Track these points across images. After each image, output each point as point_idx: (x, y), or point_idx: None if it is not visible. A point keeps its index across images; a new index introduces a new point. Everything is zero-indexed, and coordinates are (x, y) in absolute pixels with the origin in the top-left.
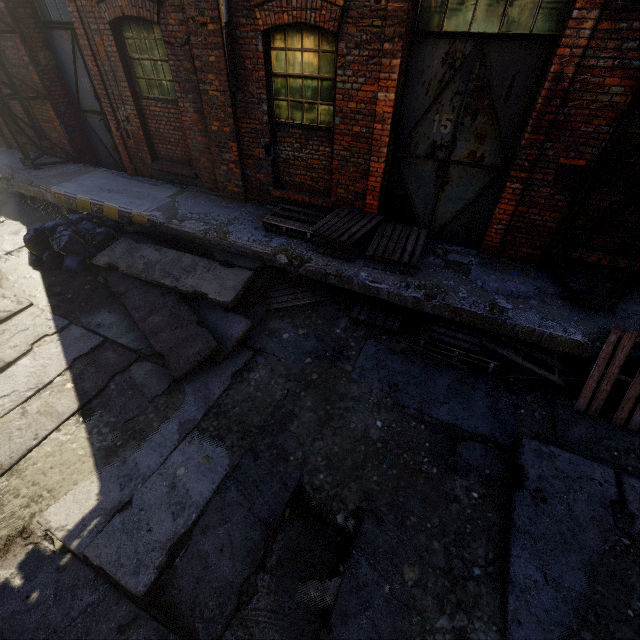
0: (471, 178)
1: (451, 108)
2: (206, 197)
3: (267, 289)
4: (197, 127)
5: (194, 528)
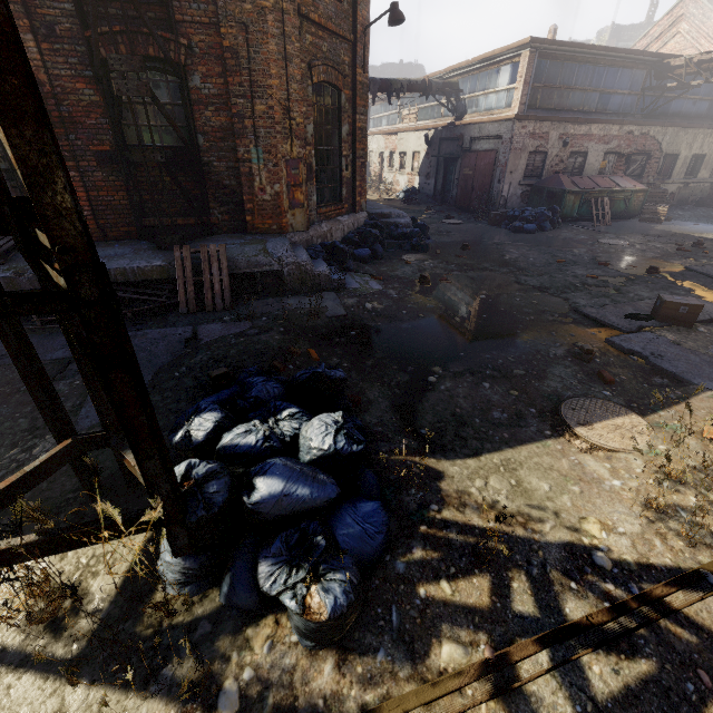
0: None
1: None
2: None
3: None
4: None
5: None
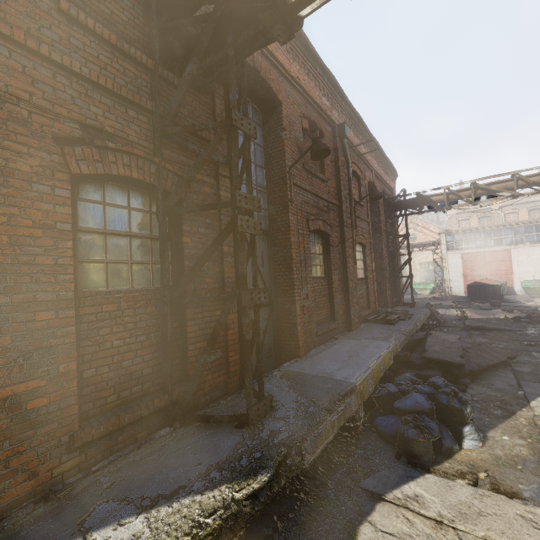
0: None
1: None
2: (355, 332)
3: None
4: (338, 289)
5: None
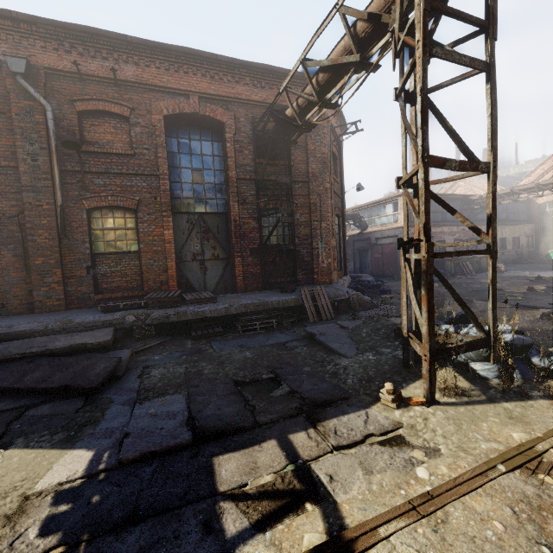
0: (217, 265)
1: (197, 238)
2: (21, 316)
3: (121, 346)
4: (13, 266)
5: (192, 415)
